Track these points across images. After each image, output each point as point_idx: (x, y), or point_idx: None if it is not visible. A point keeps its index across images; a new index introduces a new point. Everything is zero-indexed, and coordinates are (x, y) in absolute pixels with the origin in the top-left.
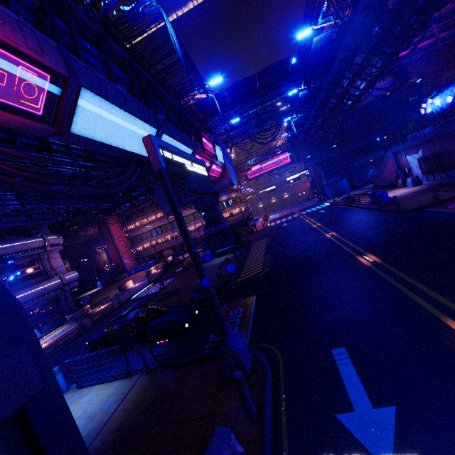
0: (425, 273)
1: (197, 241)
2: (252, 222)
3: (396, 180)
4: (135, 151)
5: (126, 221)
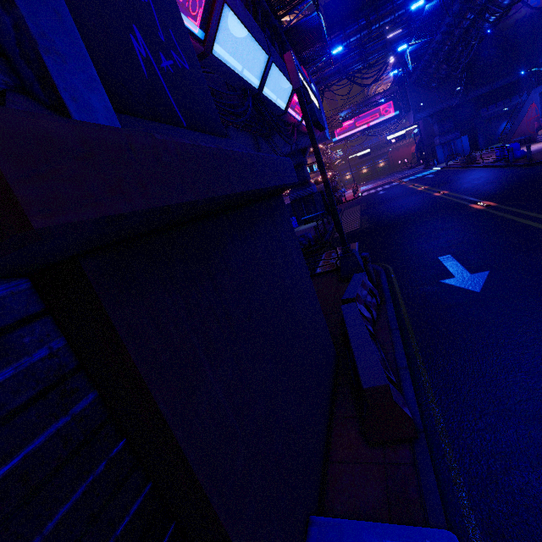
0: (541, 206)
1: None
2: (338, 193)
3: (535, 131)
4: (249, 81)
5: None
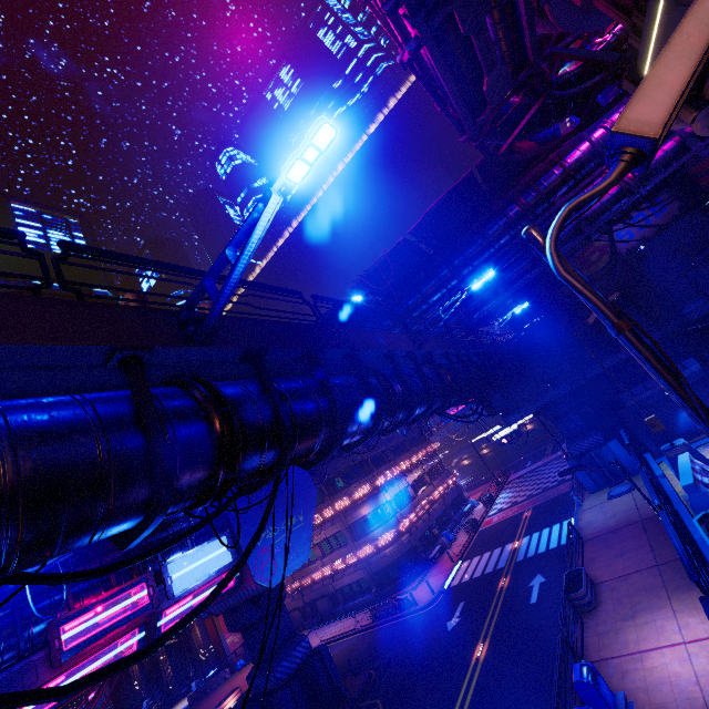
0: None
1: (335, 598)
2: (438, 541)
3: None
4: None
5: None
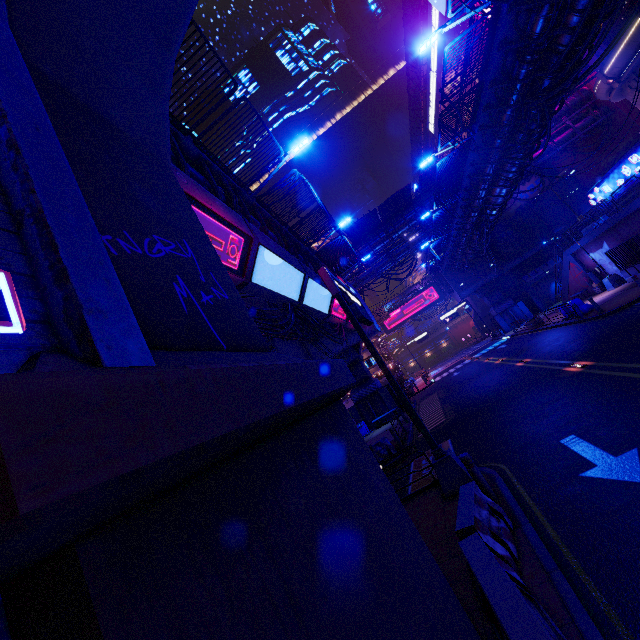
0: None
1: None
2: (407, 383)
3: (589, 285)
4: (289, 296)
5: None
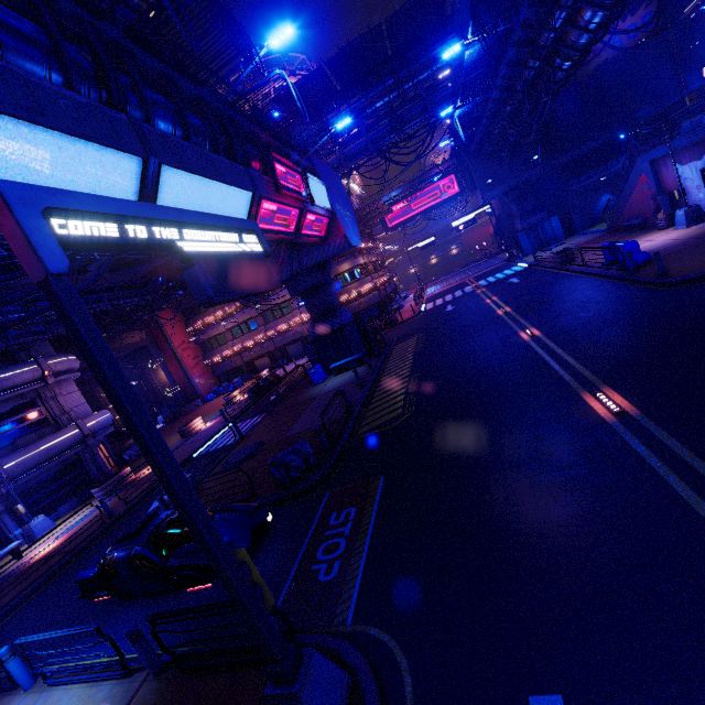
0: None
1: (307, 341)
2: (395, 303)
3: (653, 214)
4: None
5: (191, 316)
